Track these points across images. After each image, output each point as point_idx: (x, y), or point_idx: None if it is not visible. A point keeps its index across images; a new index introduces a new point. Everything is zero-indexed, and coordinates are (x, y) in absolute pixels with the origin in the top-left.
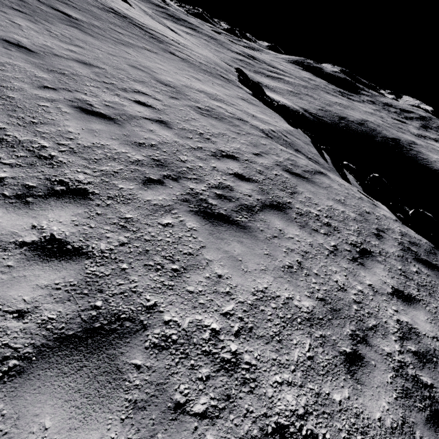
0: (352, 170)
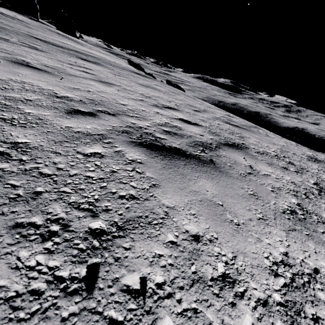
0: (151, 75)
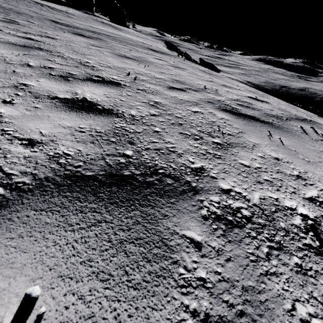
0: (181, 54)
